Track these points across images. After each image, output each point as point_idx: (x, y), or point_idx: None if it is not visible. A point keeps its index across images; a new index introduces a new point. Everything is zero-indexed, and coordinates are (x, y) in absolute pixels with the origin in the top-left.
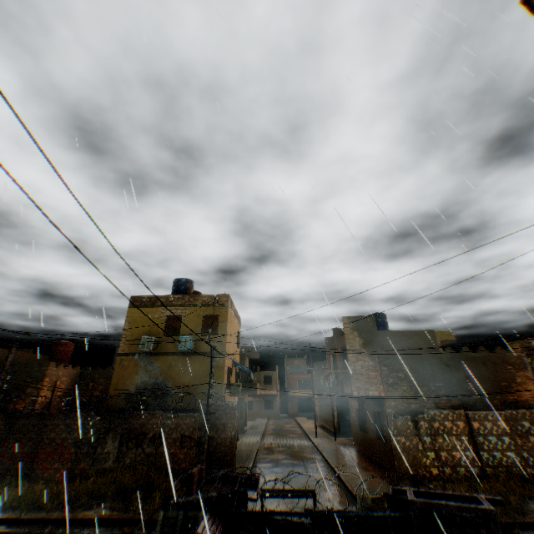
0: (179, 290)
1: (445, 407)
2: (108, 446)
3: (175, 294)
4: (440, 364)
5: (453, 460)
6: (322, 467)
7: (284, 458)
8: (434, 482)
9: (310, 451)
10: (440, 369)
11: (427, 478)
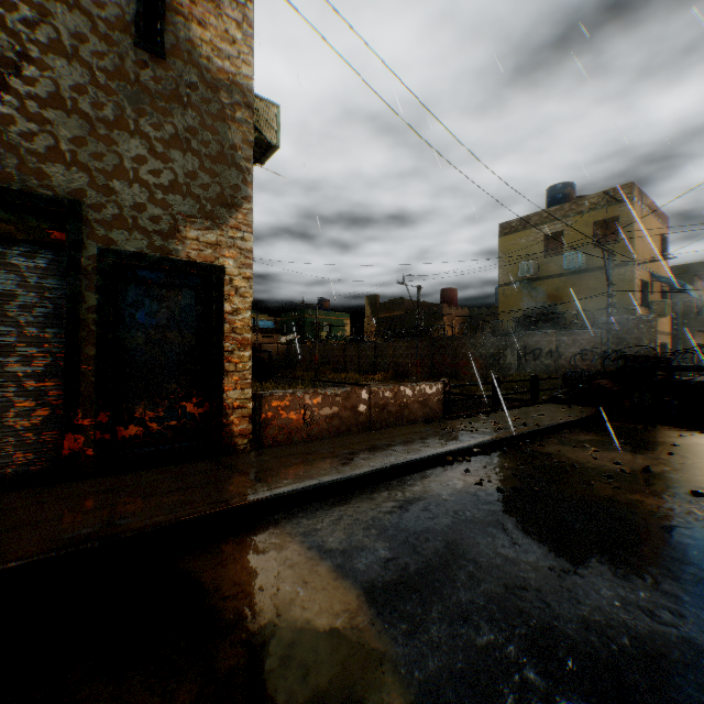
0: (555, 201)
1: None
2: (507, 360)
3: (549, 207)
4: None
5: None
6: None
7: None
8: None
9: None
10: None
11: None
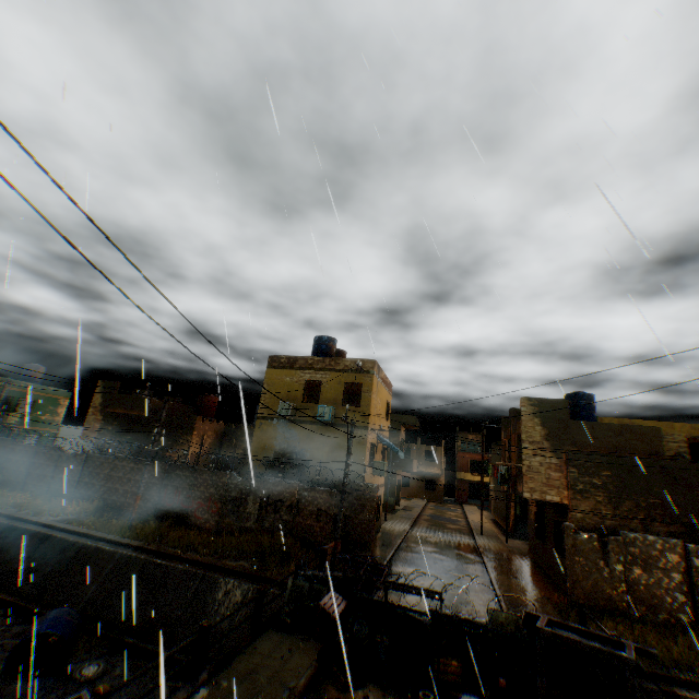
0: (320, 350)
1: (658, 532)
2: (249, 508)
3: (315, 356)
4: (660, 474)
5: (651, 599)
6: (476, 571)
7: (434, 552)
8: (617, 618)
9: (468, 550)
10: (658, 481)
11: (609, 612)
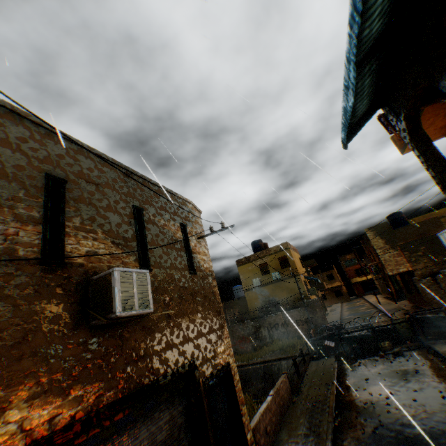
0: (257, 248)
1: None
2: (263, 333)
3: (257, 252)
4: None
5: None
6: (384, 320)
7: (359, 321)
8: None
9: (376, 314)
10: None
11: None
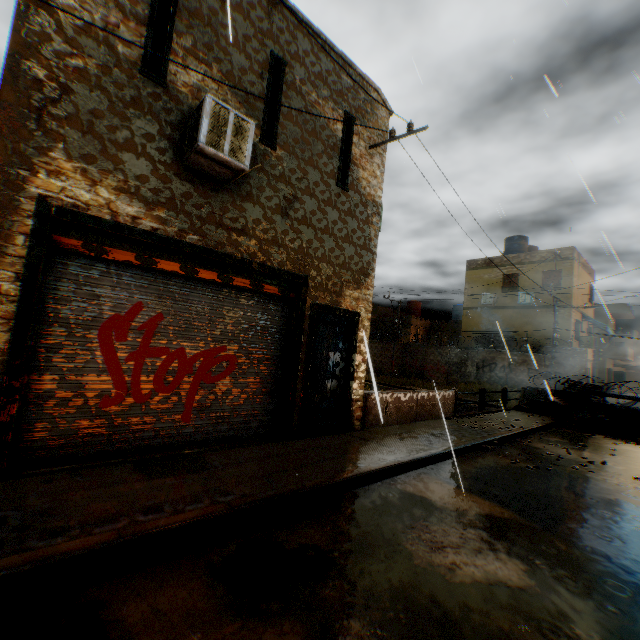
0: (512, 249)
1: None
2: (468, 369)
3: (509, 254)
4: None
5: None
6: None
7: None
8: None
9: None
10: None
11: None
